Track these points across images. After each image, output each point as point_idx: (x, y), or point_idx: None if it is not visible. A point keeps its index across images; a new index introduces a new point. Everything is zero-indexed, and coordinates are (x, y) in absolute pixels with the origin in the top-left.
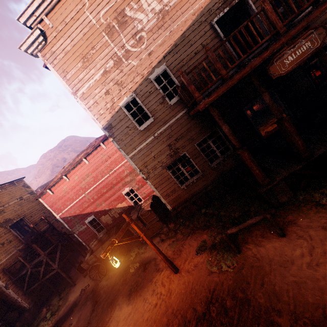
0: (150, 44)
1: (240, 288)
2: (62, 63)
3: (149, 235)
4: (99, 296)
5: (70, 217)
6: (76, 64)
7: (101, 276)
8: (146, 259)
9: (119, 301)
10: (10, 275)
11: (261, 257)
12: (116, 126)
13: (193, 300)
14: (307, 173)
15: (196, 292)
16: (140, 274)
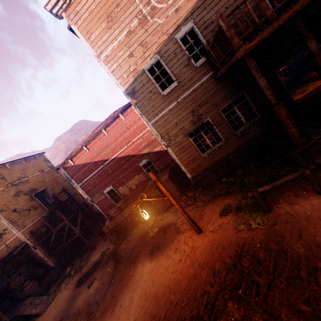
0: None
1: (274, 242)
2: (86, 23)
3: (166, 204)
4: (120, 256)
5: (90, 187)
6: (100, 24)
7: (120, 241)
8: (166, 225)
9: (141, 259)
10: (37, 237)
11: (296, 214)
12: (139, 91)
13: (221, 254)
14: None
15: (223, 247)
16: (160, 236)
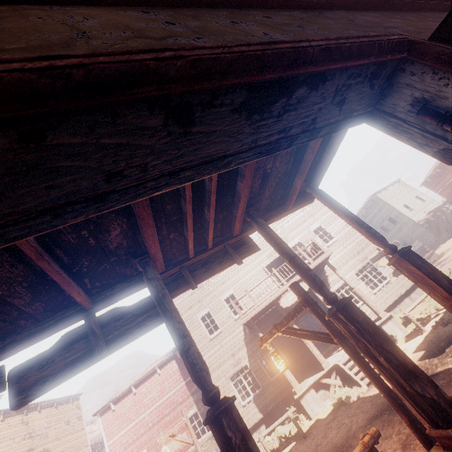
0: (224, 278)
1: None
2: None
3: None
4: None
5: (120, 449)
6: None
7: None
8: None
9: None
10: None
11: None
12: (192, 334)
13: None
14: (330, 382)
15: None
16: None
